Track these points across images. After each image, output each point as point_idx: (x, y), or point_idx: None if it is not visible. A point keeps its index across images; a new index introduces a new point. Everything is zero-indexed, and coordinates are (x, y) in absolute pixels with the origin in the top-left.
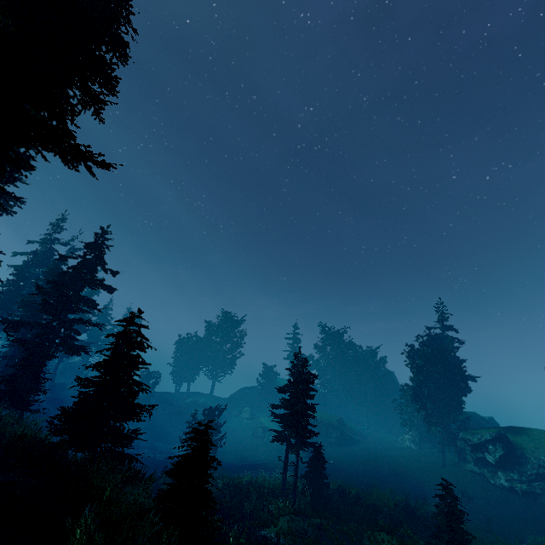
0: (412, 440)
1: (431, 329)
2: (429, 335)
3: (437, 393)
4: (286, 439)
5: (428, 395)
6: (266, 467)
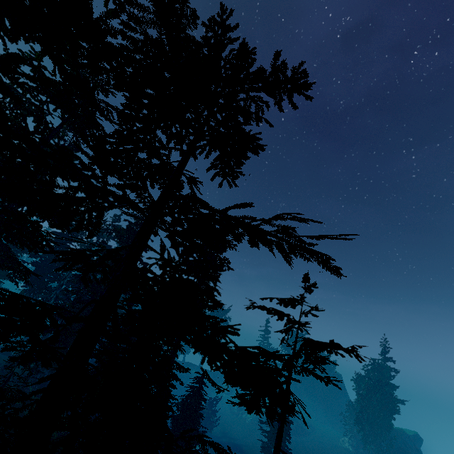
0: (351, 443)
1: (375, 359)
2: (373, 364)
3: (373, 417)
4: (269, 451)
5: (367, 417)
6: (244, 449)
